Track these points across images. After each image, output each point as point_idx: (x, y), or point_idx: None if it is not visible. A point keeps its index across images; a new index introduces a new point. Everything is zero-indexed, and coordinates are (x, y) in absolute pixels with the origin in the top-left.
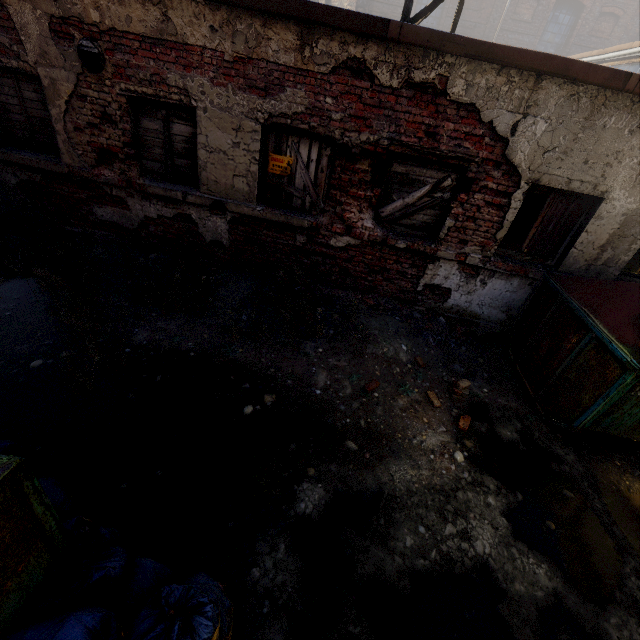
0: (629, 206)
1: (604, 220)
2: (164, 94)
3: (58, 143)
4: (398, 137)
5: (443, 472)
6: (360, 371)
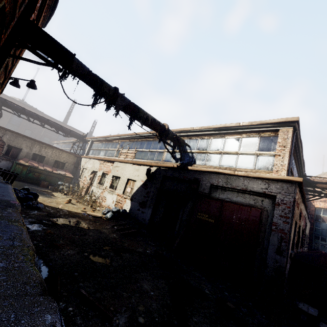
0: (27, 151)
1: (23, 152)
2: None
3: None
4: None
5: None
6: None
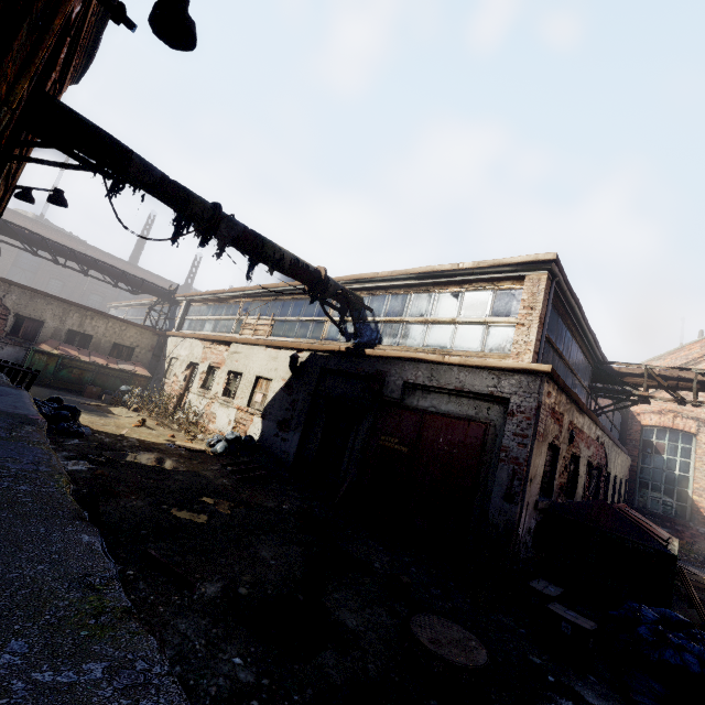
0: (55, 325)
1: (48, 329)
2: None
3: None
4: None
5: None
6: None
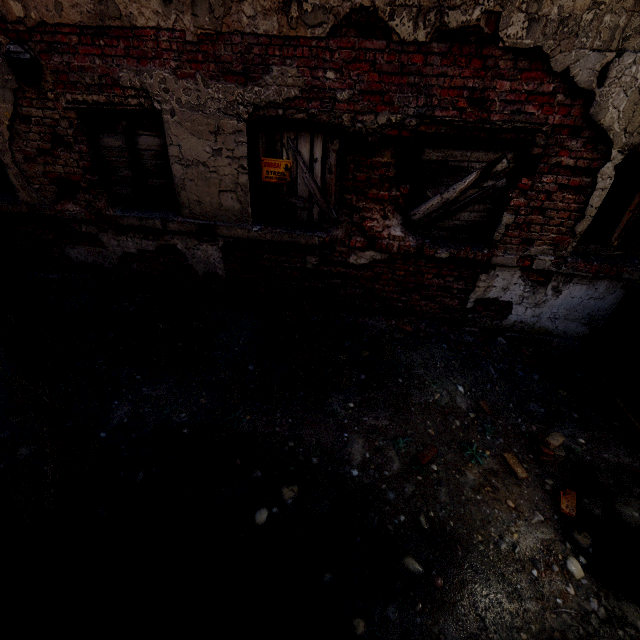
0: None
1: None
2: (119, 100)
3: (10, 179)
4: (430, 112)
5: (558, 602)
6: (407, 431)
